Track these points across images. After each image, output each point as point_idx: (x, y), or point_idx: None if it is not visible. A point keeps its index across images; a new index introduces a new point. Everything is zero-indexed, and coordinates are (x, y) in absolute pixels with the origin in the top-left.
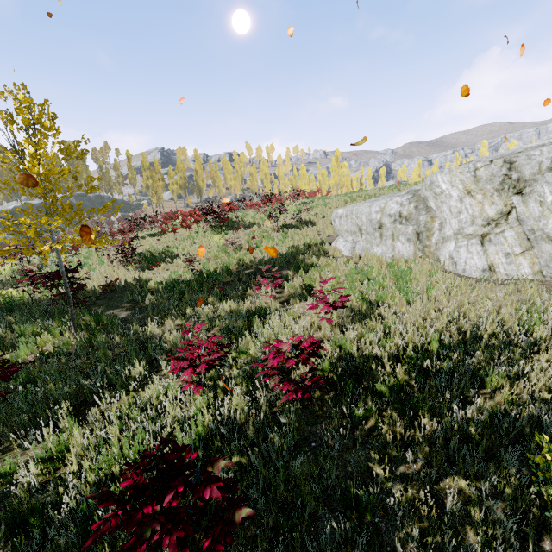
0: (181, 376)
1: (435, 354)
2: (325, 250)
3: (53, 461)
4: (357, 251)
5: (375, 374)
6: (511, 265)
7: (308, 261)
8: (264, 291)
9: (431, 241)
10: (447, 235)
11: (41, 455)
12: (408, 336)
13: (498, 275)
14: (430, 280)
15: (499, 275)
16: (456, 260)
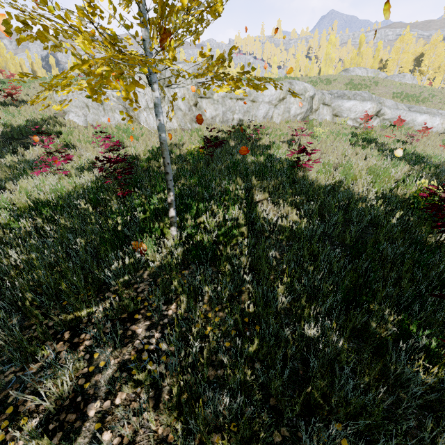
0: (57, 166)
1: (156, 152)
2: (61, 123)
3: (8, 211)
4: (89, 122)
5: (139, 158)
6: (171, 122)
7: (54, 130)
8: (36, 149)
9: (134, 112)
10: (141, 108)
11: (2, 207)
12: (145, 147)
13: (167, 128)
14: (142, 131)
15: (167, 128)
16: (149, 122)
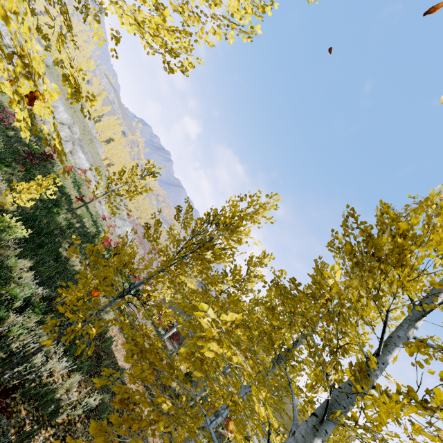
0: None
1: None
2: None
3: None
4: None
5: None
6: None
7: None
8: None
9: None
10: None
11: None
12: None
13: None
14: None
15: None
16: None
